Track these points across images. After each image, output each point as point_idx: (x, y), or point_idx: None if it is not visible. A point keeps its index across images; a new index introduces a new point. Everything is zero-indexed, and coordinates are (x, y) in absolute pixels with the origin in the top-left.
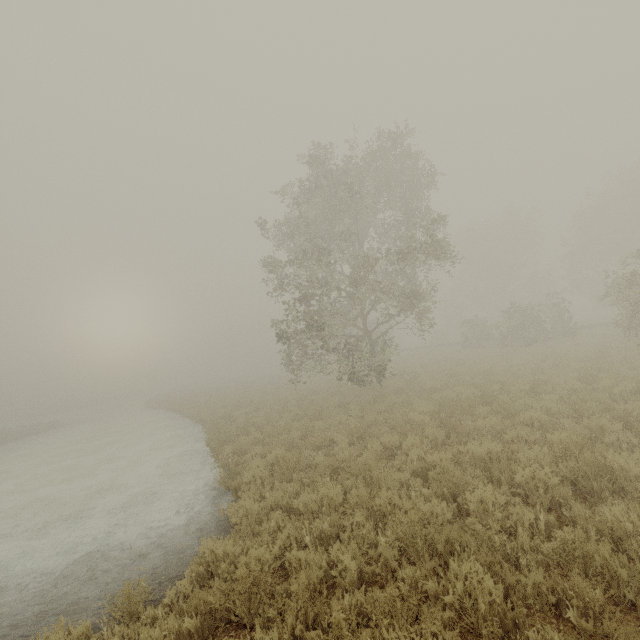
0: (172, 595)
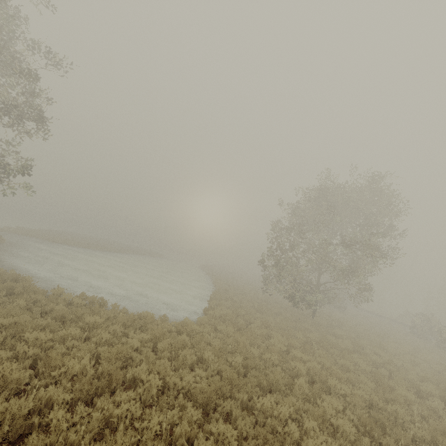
0: (173, 323)
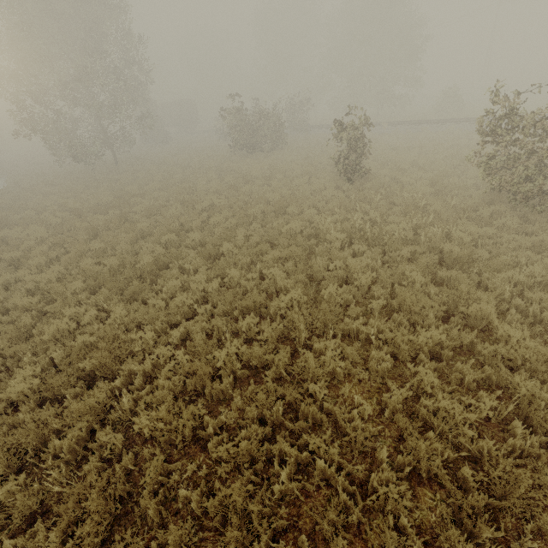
0: None
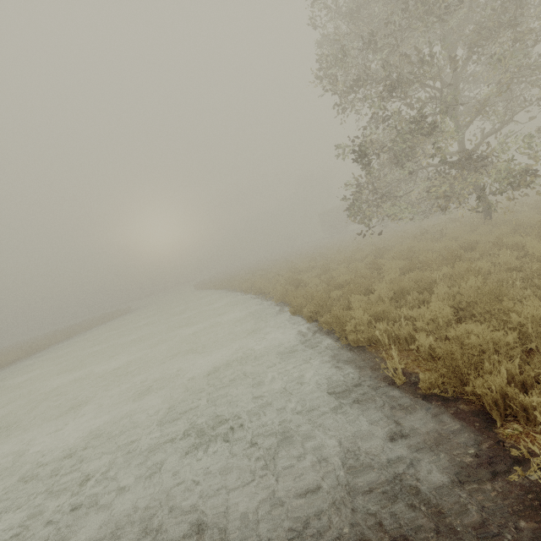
0: None
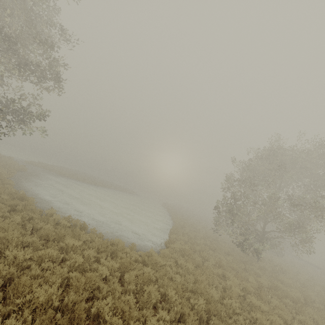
0: (140, 253)
